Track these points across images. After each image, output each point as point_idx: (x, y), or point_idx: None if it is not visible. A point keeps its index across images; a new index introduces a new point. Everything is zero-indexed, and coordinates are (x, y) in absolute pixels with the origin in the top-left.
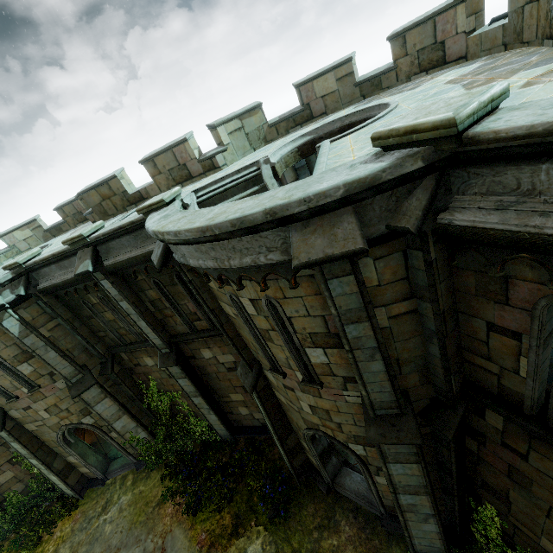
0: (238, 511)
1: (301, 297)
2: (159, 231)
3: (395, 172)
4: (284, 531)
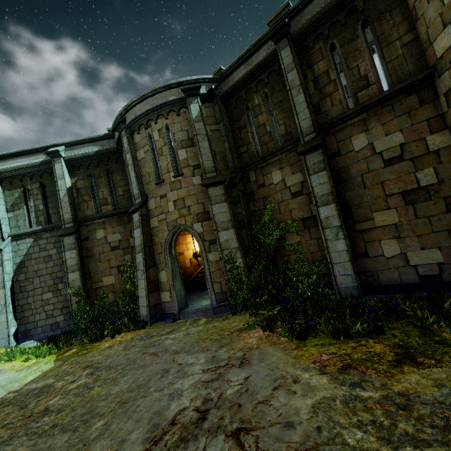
0: (405, 343)
1: None
2: None
3: None
4: None
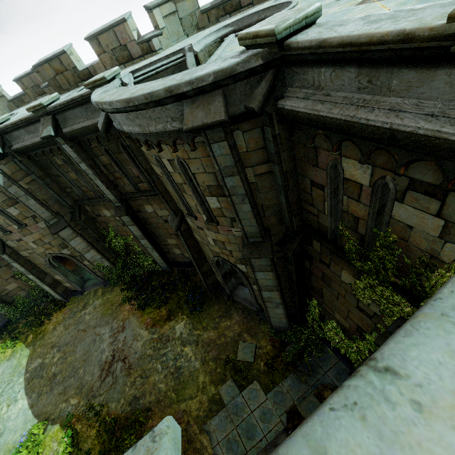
0: (171, 308)
1: (200, 158)
2: (99, 101)
3: (245, 66)
4: (198, 318)
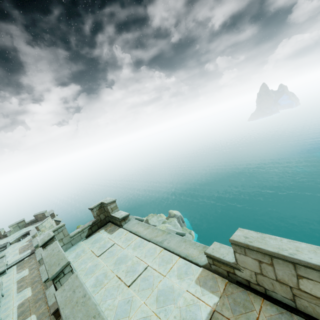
0: None
1: None
2: None
3: None
4: None
